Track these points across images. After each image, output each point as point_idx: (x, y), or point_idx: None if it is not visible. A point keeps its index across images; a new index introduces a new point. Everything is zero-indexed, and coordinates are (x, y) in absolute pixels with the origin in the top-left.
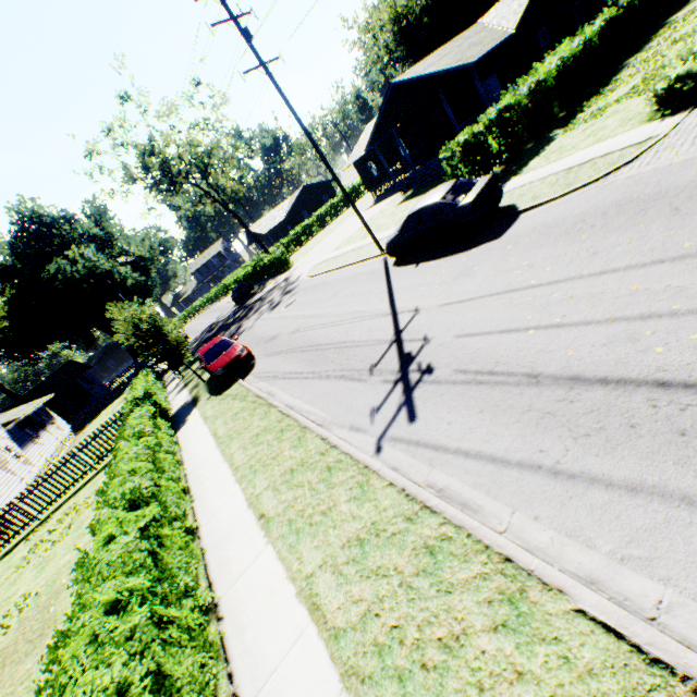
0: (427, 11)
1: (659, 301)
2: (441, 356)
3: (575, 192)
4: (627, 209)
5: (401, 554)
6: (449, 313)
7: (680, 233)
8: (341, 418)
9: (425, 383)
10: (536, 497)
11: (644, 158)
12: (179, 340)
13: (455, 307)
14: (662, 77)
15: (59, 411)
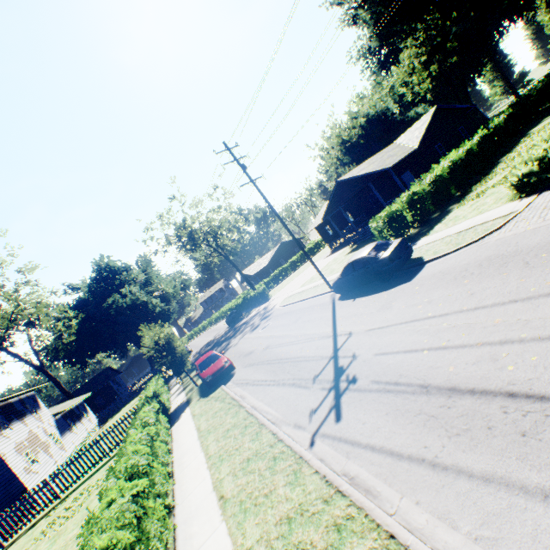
0: (362, 137)
1: (512, 330)
2: (363, 369)
3: (462, 248)
4: (495, 262)
5: (316, 531)
6: (371, 336)
7: (528, 280)
8: (288, 417)
9: (350, 390)
10: (418, 484)
11: (508, 226)
12: (183, 352)
13: (376, 332)
14: (514, 174)
15: (92, 406)
